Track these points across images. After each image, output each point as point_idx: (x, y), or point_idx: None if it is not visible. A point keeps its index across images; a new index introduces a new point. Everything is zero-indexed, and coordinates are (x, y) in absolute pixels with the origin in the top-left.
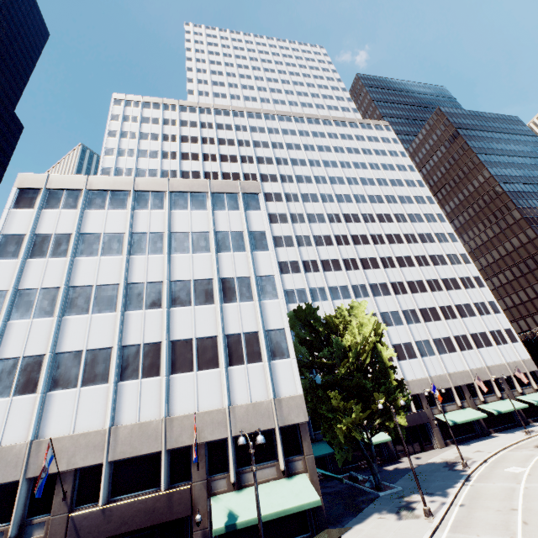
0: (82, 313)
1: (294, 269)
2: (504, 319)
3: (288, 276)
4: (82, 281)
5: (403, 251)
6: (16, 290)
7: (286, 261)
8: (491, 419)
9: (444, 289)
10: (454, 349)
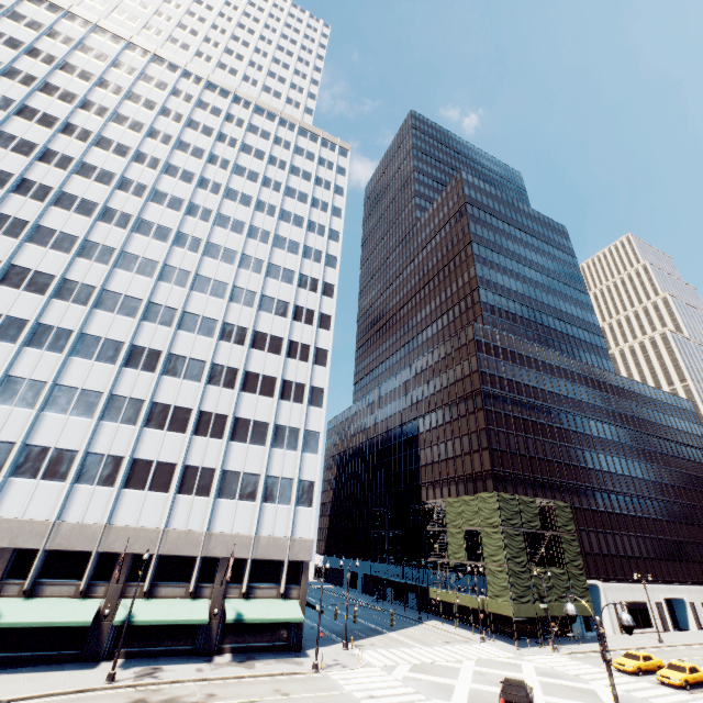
0: None
1: None
2: (317, 464)
3: None
4: None
5: (209, 309)
6: None
7: None
8: (142, 629)
9: (237, 387)
10: (167, 486)
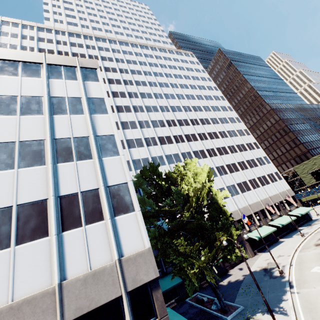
0: None
1: (139, 144)
2: (273, 166)
3: (135, 150)
4: None
5: (211, 129)
6: None
7: (132, 139)
8: (276, 230)
9: (238, 151)
10: (249, 188)
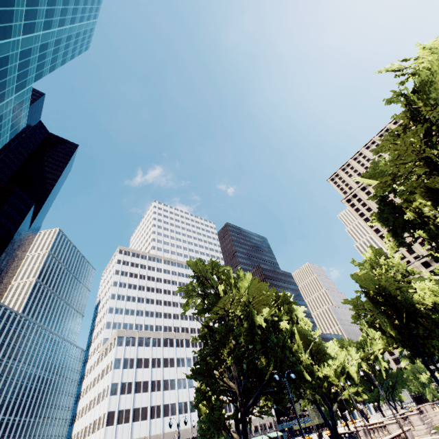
0: (139, 393)
1: None
2: None
3: None
4: (139, 379)
5: None
6: (121, 382)
7: None
8: None
9: None
10: None
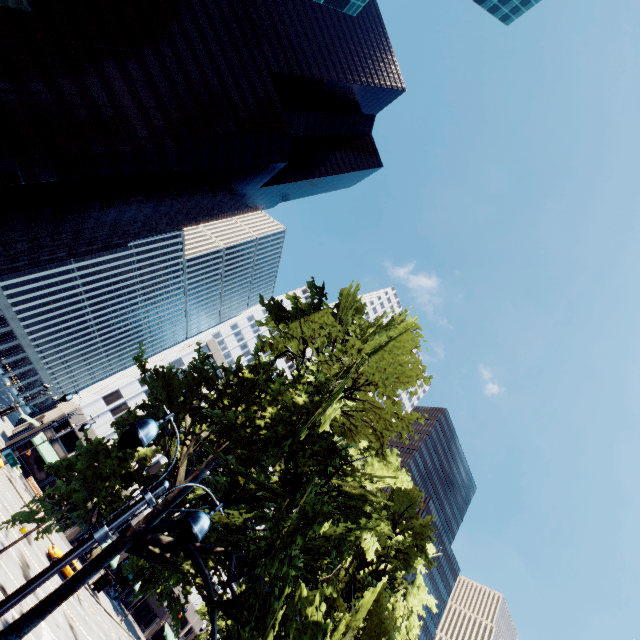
0: None
1: None
2: None
3: None
4: None
5: None
6: None
7: None
8: None
9: None
10: None
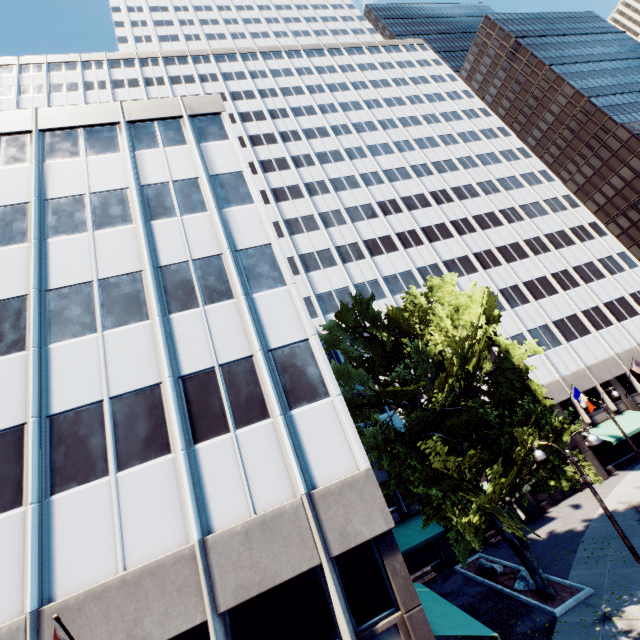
0: None
1: (326, 261)
2: None
3: (319, 274)
4: None
5: (481, 207)
6: None
7: (311, 253)
8: None
9: (551, 249)
10: (586, 330)
